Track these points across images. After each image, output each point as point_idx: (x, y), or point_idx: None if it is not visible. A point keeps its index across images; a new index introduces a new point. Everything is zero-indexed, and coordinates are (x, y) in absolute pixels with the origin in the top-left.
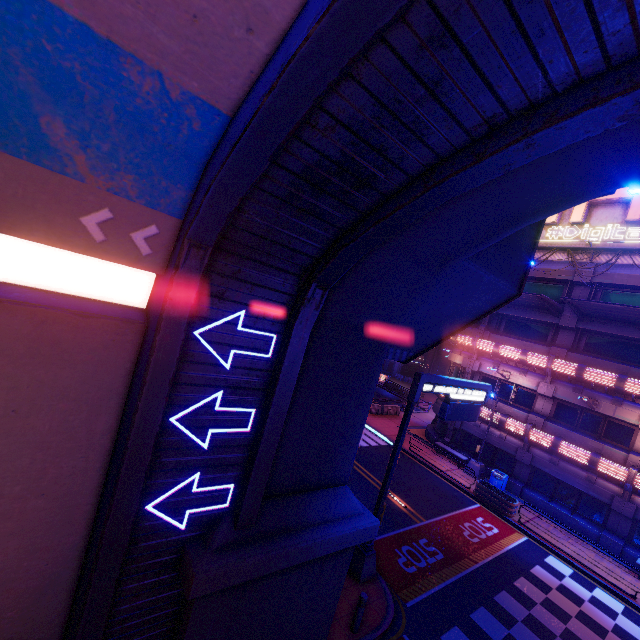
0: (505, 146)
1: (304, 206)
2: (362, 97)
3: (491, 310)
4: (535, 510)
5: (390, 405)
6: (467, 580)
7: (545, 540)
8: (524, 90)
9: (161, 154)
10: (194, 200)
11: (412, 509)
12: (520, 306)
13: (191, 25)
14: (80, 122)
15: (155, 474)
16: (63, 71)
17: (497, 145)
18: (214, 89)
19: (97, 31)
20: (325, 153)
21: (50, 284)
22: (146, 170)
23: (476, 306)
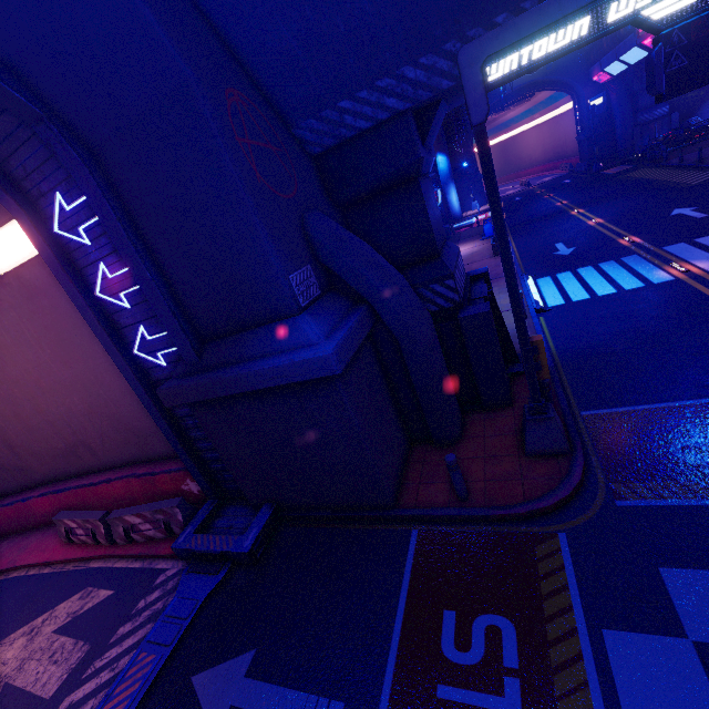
0: None
1: None
2: None
3: None
4: None
5: None
6: None
7: None
8: None
9: None
10: None
11: None
12: None
13: None
14: None
15: (122, 331)
16: None
17: None
18: None
19: None
20: None
21: None
22: None
23: None
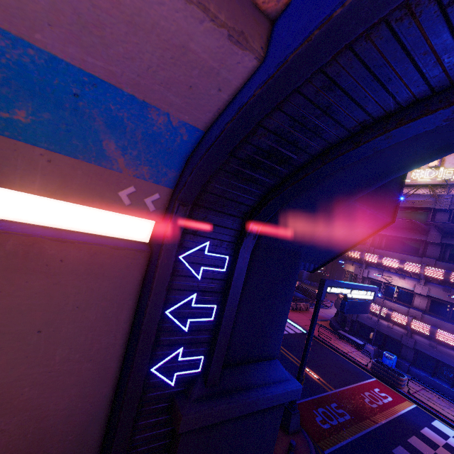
0: (373, 138)
1: (246, 177)
2: (283, 117)
3: (373, 233)
4: (421, 384)
5: (302, 303)
6: (370, 436)
7: (431, 407)
8: (382, 107)
9: (164, 154)
10: (181, 178)
11: (324, 381)
12: (395, 228)
13: (188, 90)
14: (123, 141)
15: (156, 348)
16: (118, 117)
17: (368, 137)
18: (197, 119)
19: (138, 97)
20: (260, 147)
21: (97, 230)
22: (155, 163)
23: (362, 231)
